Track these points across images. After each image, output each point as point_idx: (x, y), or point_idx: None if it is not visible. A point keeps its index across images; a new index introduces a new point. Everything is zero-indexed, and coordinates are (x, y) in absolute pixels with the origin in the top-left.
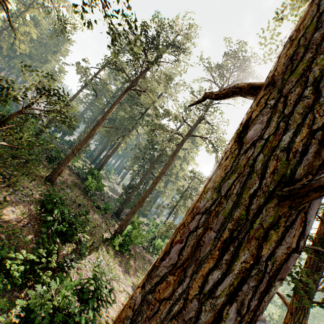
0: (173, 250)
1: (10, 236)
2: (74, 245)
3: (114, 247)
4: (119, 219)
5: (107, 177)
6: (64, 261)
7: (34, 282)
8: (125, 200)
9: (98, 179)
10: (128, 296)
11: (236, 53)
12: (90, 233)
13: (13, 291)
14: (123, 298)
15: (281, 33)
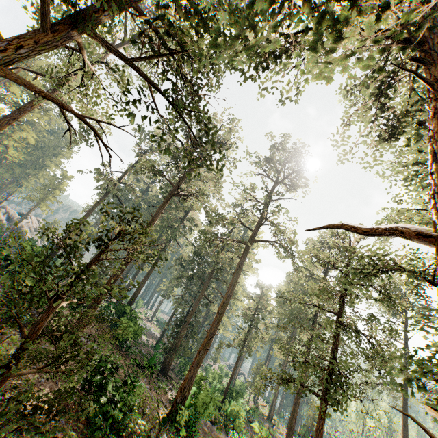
0: None
1: None
2: None
3: (177, 431)
4: (167, 380)
5: None
6: None
7: None
8: (173, 345)
9: (133, 320)
10: None
11: (285, 144)
12: (142, 413)
13: None
14: None
15: (349, 137)
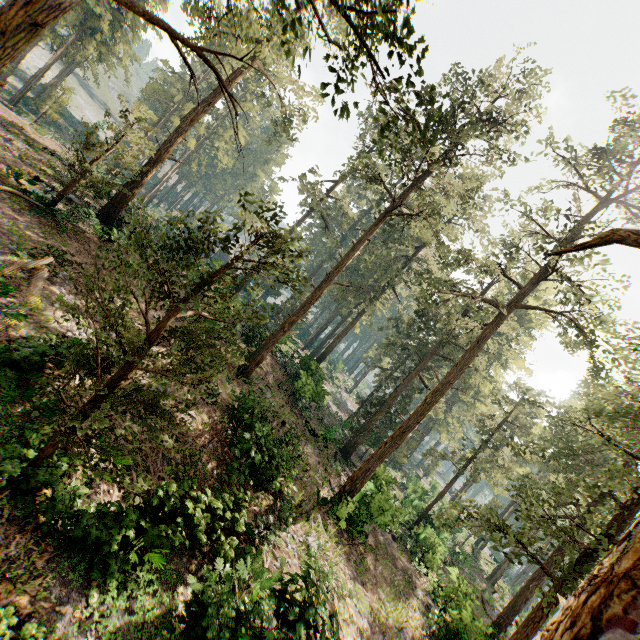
0: (600, 635)
1: (185, 458)
2: (271, 498)
3: (338, 521)
4: (347, 464)
5: (329, 376)
6: (255, 525)
7: (212, 551)
8: (362, 426)
9: (317, 380)
10: (359, 637)
11: None
12: (298, 480)
13: (182, 555)
14: (350, 638)
15: None
